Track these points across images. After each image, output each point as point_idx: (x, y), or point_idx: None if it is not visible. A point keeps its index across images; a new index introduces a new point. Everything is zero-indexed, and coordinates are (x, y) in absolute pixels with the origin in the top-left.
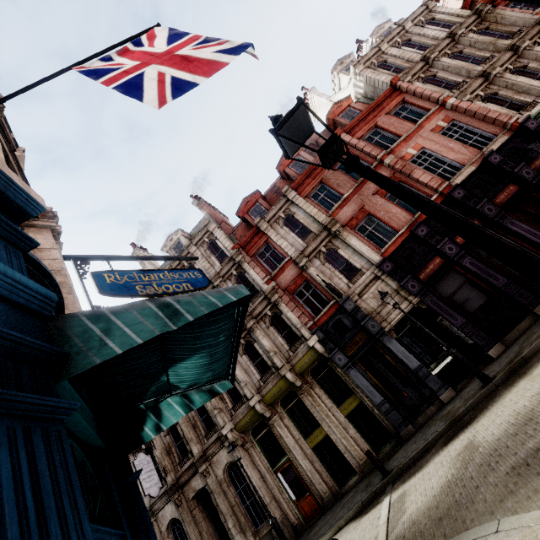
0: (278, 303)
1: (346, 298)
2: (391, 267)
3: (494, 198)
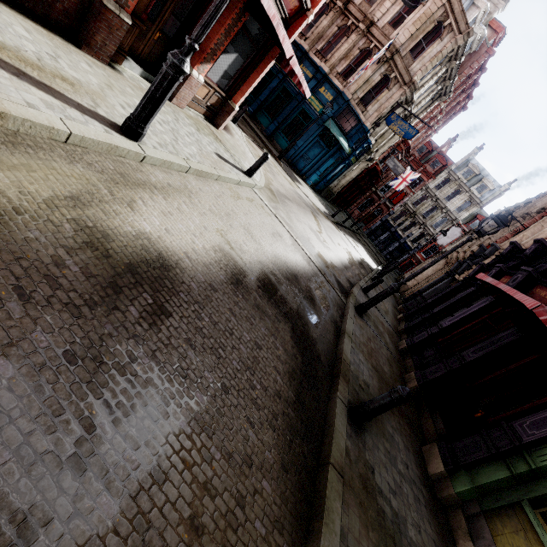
0: (525, 219)
1: (493, 244)
2: (504, 252)
3: (543, 285)
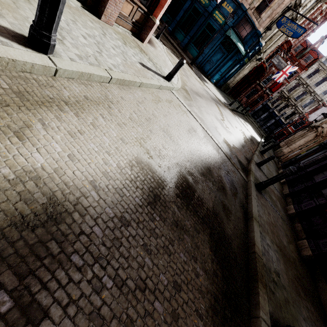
0: None
1: None
2: None
3: None
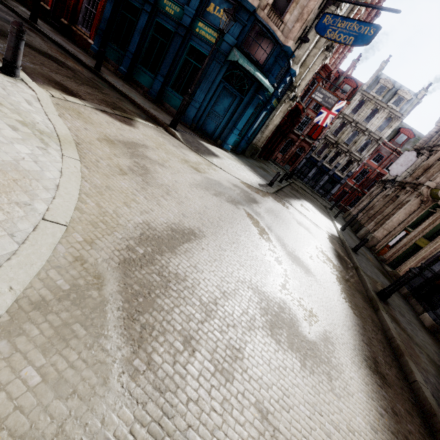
0: None
1: None
2: None
3: None
